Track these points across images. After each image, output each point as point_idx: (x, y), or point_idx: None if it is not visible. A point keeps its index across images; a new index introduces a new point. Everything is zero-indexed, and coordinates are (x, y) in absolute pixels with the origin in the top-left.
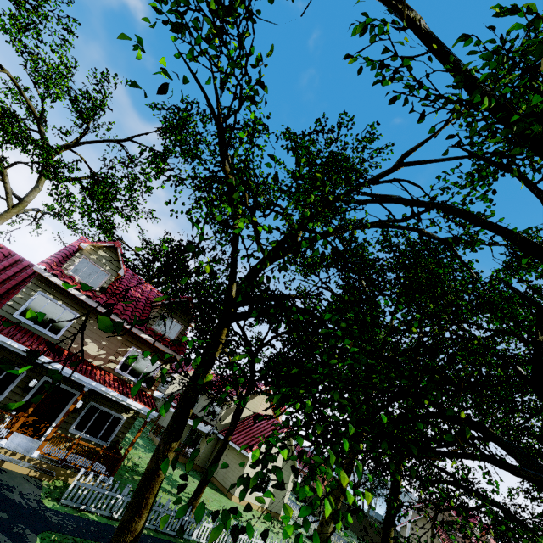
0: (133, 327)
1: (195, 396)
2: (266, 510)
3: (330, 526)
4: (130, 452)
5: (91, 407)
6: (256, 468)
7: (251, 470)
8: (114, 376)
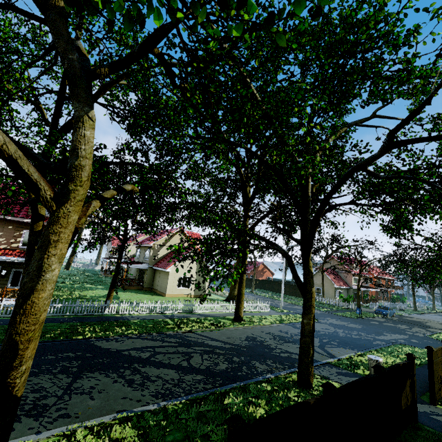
0: (14, 217)
1: (35, 239)
2: (194, 295)
3: (235, 290)
4: (85, 292)
5: (15, 272)
6: (177, 276)
7: (173, 278)
8: (21, 250)
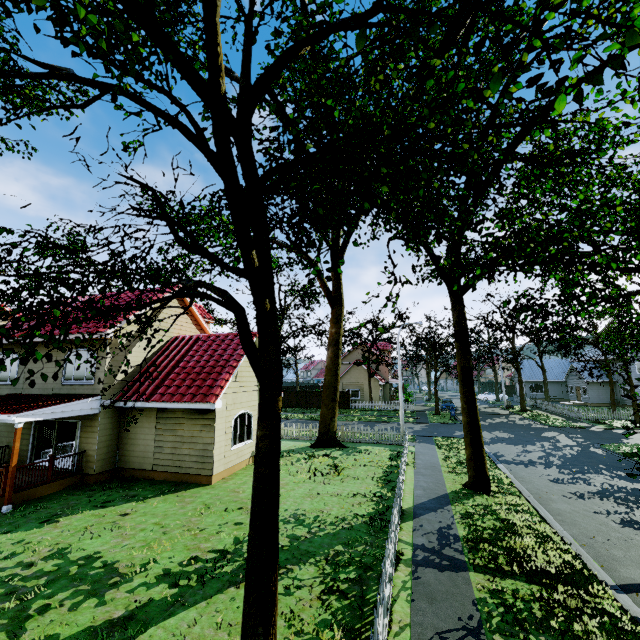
0: None
1: None
2: None
3: (335, 421)
4: None
5: None
6: (230, 416)
7: (224, 424)
8: None
